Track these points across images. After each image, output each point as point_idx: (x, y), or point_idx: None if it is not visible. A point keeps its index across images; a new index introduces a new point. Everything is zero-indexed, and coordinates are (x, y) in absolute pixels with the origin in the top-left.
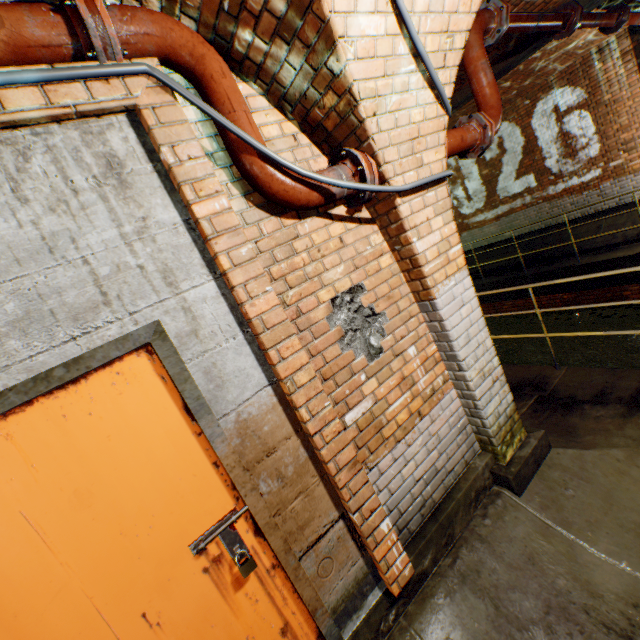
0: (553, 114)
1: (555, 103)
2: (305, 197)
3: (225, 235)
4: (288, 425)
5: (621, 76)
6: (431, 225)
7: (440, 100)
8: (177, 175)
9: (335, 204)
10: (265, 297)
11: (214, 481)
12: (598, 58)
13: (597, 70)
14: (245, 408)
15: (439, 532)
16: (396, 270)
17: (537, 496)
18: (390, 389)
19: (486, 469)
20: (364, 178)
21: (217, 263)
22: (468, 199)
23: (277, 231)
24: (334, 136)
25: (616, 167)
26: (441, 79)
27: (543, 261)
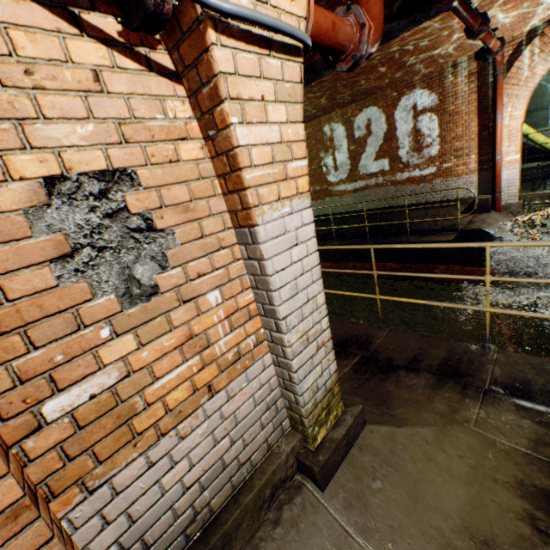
0: (412, 111)
1: (415, 101)
2: None
3: None
4: None
5: (465, 93)
6: (268, 111)
7: None
8: None
9: (95, 5)
10: None
11: None
12: (452, 72)
13: (450, 82)
14: None
15: None
16: (208, 171)
17: (342, 490)
18: (162, 353)
19: (292, 455)
20: None
21: None
22: (335, 169)
23: None
24: None
25: (447, 168)
26: None
27: (383, 234)
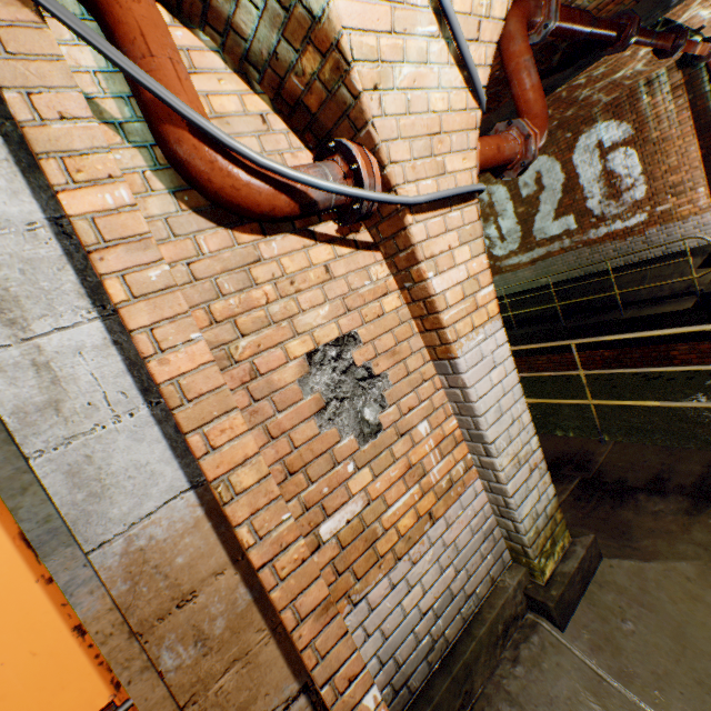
0: (597, 150)
1: (599, 138)
2: (268, 200)
3: (121, 247)
4: (221, 551)
5: (671, 112)
6: (454, 256)
7: (471, 86)
8: (33, 141)
9: (321, 218)
10: (188, 349)
11: (74, 659)
12: (647, 91)
13: (645, 104)
14: (143, 529)
15: (452, 690)
16: (406, 316)
17: (586, 631)
18: (390, 483)
19: (519, 590)
20: (360, 182)
21: (107, 291)
22: (501, 239)
23: (226, 250)
24: (320, 120)
25: (663, 212)
26: (473, 57)
27: (582, 312)
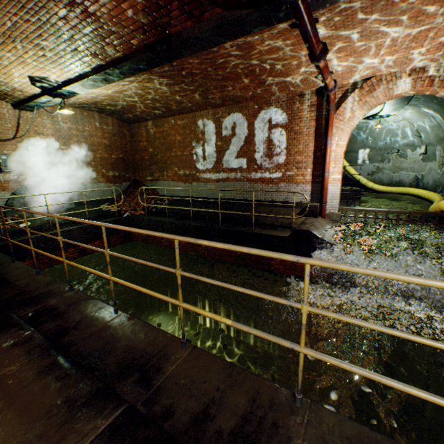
0: (268, 123)
1: (271, 116)
2: None
3: None
4: None
5: (307, 118)
6: None
7: None
8: None
9: None
10: None
11: None
12: (300, 100)
13: (297, 107)
14: None
15: None
16: None
17: None
18: None
19: None
20: None
21: None
22: (204, 158)
23: None
24: None
25: (290, 176)
26: None
27: (234, 222)
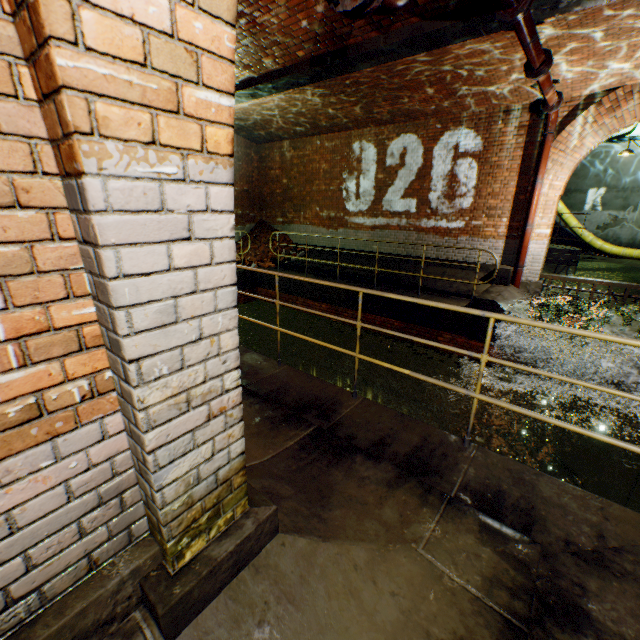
0: (453, 151)
1: (458, 141)
2: None
3: None
4: None
5: (511, 146)
6: None
7: None
8: None
9: None
10: None
11: None
12: (504, 118)
13: (498, 129)
14: None
15: None
16: (1, 40)
17: None
18: None
19: (132, 580)
20: None
21: None
22: (357, 196)
23: None
24: None
25: (476, 227)
26: None
27: (393, 284)
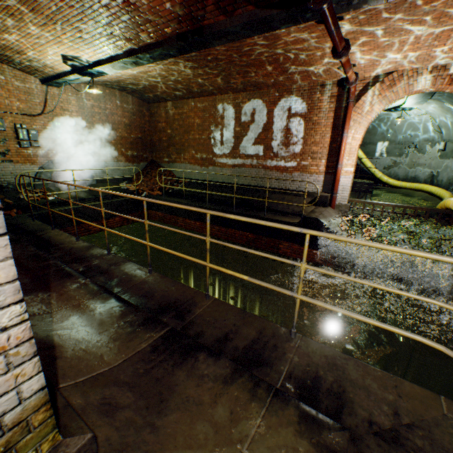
0: (287, 112)
1: (291, 105)
2: None
3: None
4: None
5: (326, 109)
6: None
7: None
8: None
9: None
10: None
11: None
12: (320, 90)
13: (317, 97)
14: None
15: None
16: None
17: None
18: None
19: None
20: None
21: None
22: (221, 143)
23: None
24: None
25: (304, 166)
26: None
27: (247, 207)
